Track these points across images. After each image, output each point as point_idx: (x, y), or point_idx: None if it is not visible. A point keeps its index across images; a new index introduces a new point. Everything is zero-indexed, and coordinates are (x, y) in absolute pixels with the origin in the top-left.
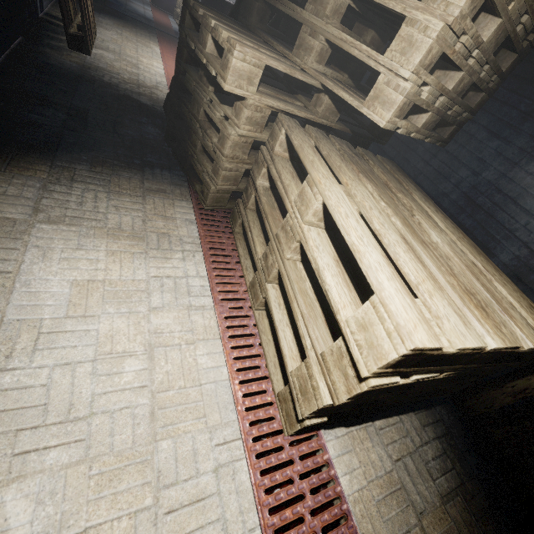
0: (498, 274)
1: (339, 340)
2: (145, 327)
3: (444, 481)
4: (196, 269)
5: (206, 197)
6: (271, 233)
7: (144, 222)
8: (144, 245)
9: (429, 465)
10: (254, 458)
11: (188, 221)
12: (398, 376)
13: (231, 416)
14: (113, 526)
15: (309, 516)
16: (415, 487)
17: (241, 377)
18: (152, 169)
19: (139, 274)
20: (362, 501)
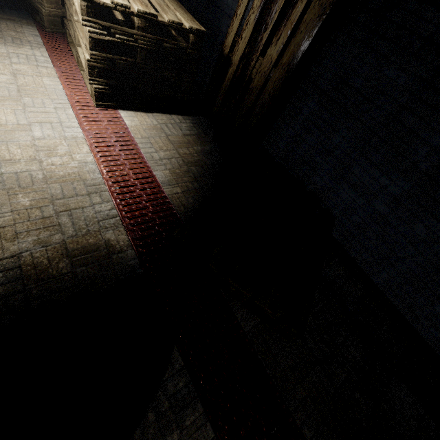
0: (184, 13)
1: (84, 28)
2: (10, 68)
3: (188, 132)
4: (41, 54)
5: (43, 21)
6: (71, 15)
7: (1, 31)
8: (3, 41)
9: (181, 128)
10: (77, 109)
11: (34, 35)
12: (105, 32)
13: (64, 98)
14: (4, 110)
15: (104, 125)
16: (169, 130)
17: (71, 90)
18: (2, 9)
19: (2, 50)
20: (136, 127)
